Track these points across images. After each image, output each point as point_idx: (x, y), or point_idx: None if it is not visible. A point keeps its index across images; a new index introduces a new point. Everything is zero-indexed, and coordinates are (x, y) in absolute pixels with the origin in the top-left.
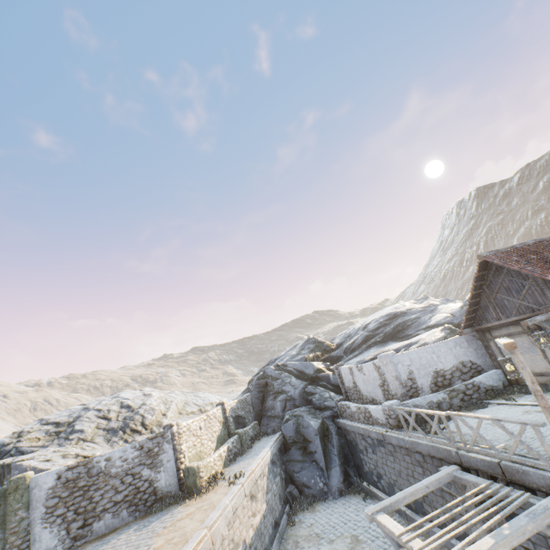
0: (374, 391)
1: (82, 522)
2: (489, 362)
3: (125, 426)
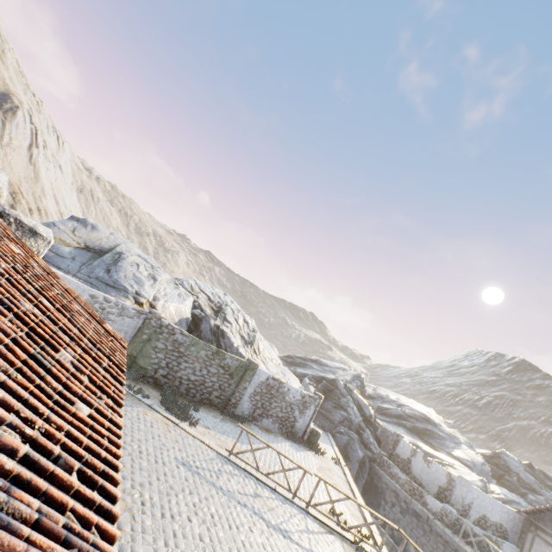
0: (428, 482)
1: (260, 412)
2: (514, 538)
3: (251, 343)
